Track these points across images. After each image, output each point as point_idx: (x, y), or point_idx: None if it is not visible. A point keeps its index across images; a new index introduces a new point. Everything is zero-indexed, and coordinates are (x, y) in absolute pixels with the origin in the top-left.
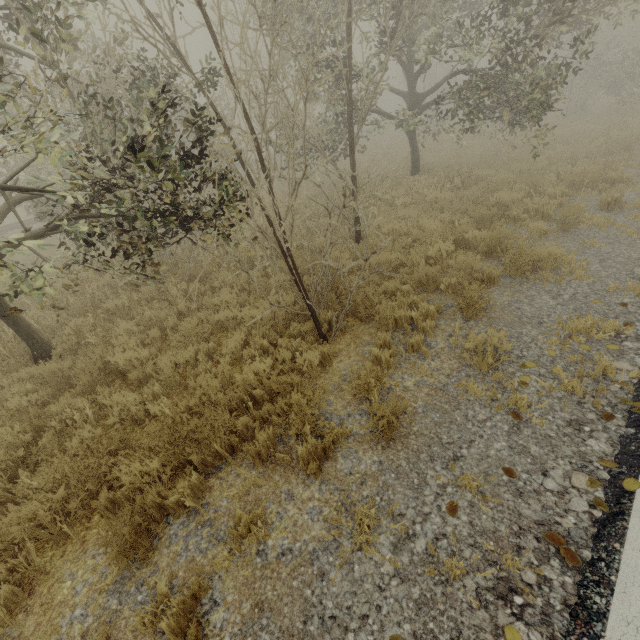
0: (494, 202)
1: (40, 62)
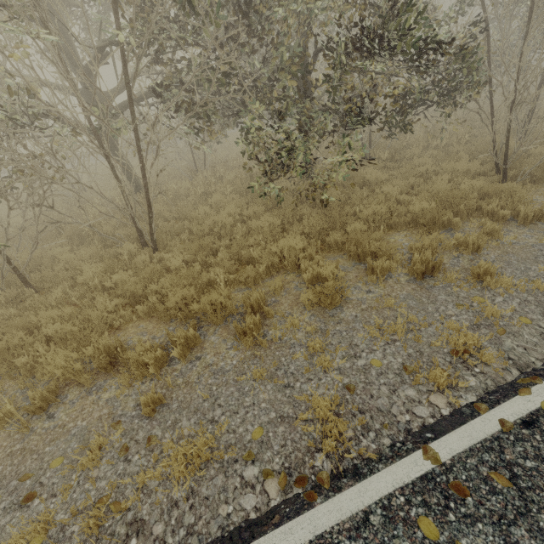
0: None
1: None
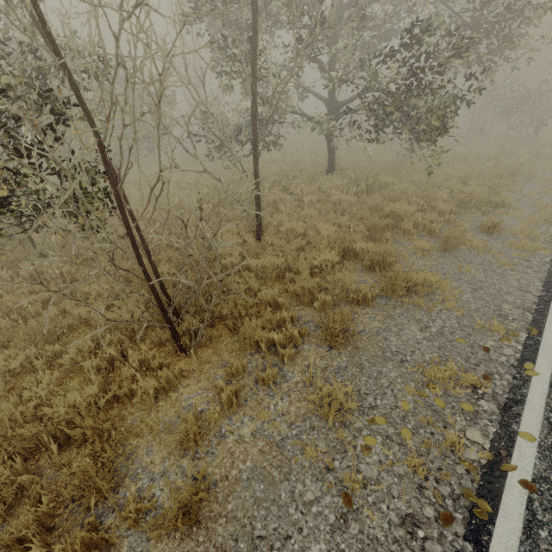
0: (389, 212)
1: None
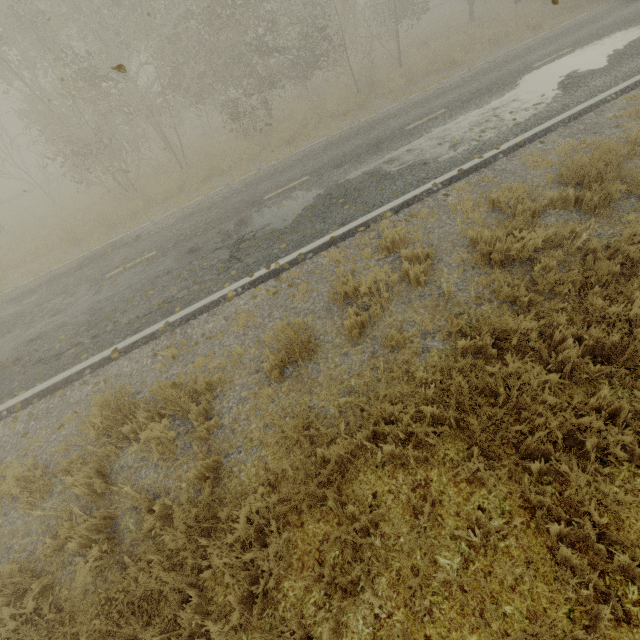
0: (480, 36)
1: (276, 1)
